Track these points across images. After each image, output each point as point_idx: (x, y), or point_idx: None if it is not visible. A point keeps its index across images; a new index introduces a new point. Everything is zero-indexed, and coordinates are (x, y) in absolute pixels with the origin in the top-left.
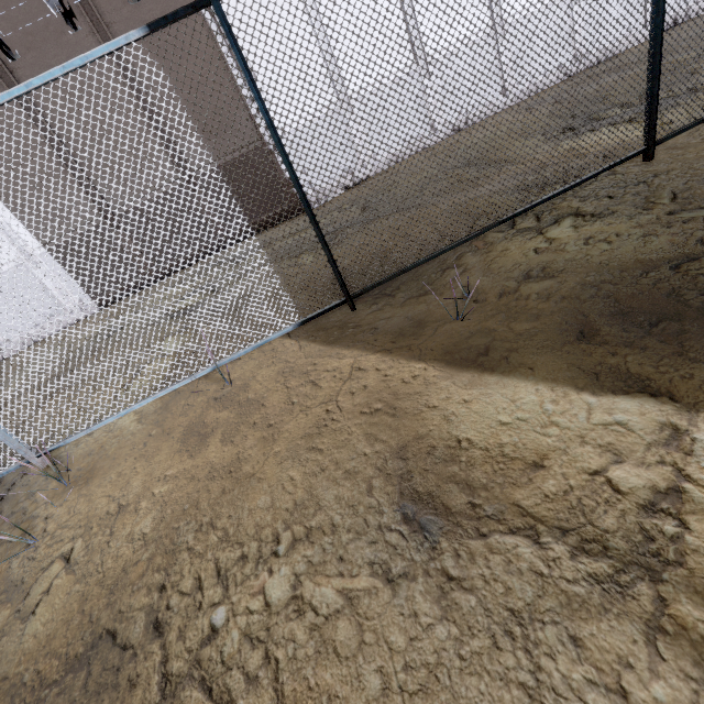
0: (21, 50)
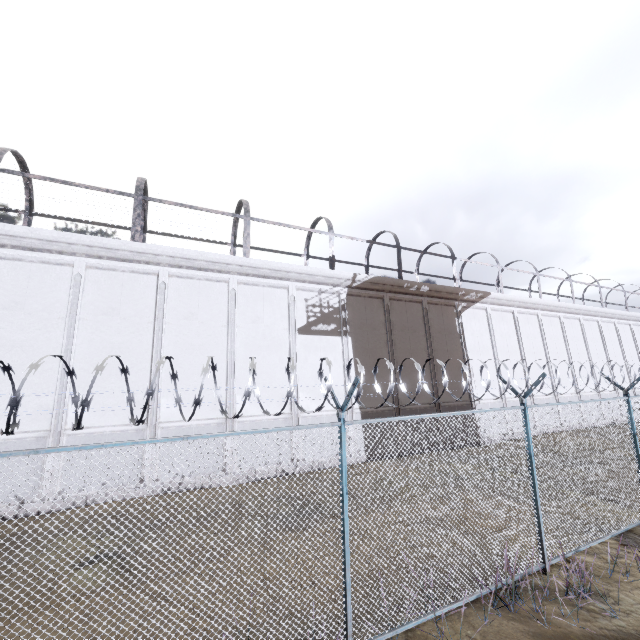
0: (399, 329)
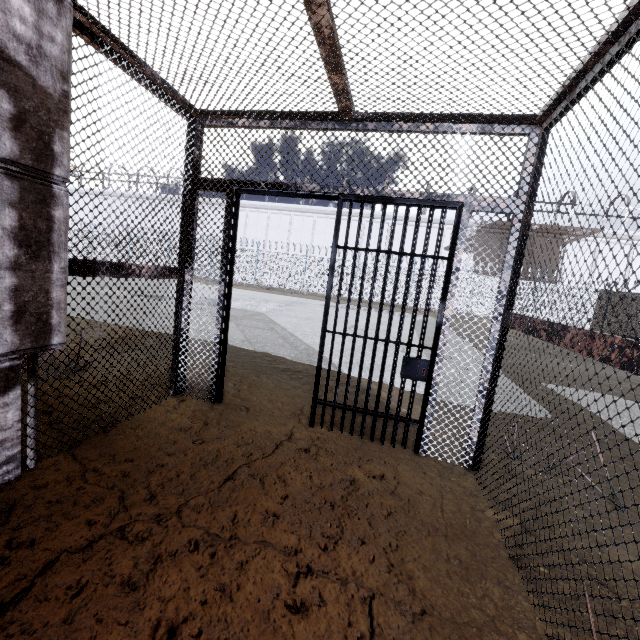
0: None
